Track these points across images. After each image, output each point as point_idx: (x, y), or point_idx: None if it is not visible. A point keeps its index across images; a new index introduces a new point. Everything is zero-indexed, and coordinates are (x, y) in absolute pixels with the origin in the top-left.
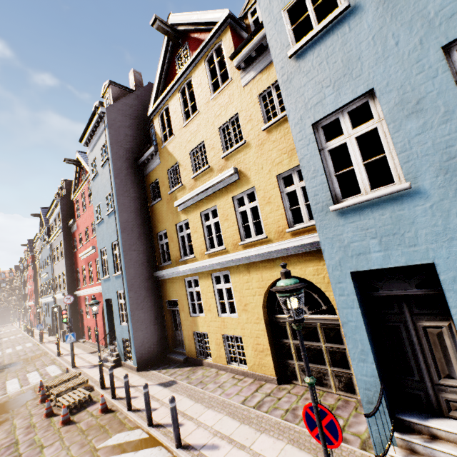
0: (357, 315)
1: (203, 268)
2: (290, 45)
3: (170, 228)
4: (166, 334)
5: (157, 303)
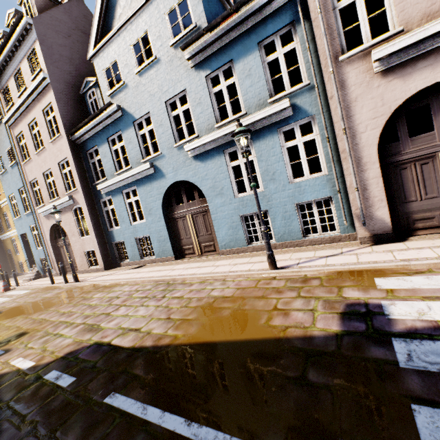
0: (23, 244)
1: (15, 234)
2: (0, 171)
3: (1, 215)
4: (9, 266)
5: (2, 252)
